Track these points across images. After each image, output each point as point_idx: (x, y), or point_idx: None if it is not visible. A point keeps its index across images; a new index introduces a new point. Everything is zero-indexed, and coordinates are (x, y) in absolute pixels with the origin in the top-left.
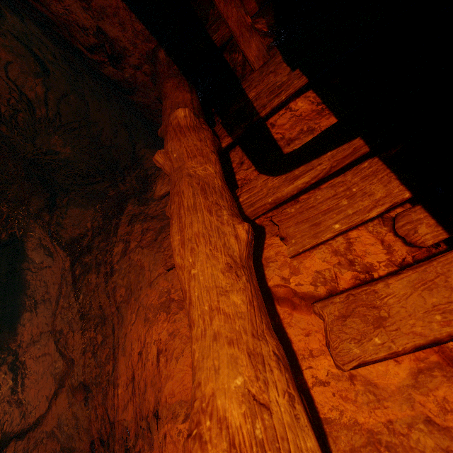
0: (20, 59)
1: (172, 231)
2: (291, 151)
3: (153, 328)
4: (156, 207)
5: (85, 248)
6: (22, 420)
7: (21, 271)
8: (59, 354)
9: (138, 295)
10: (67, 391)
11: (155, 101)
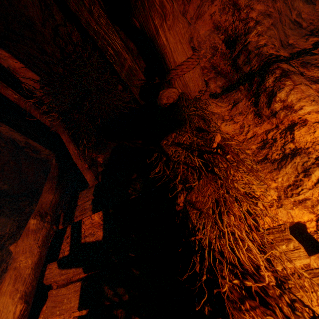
0: None
1: None
2: (84, 243)
3: None
4: None
5: (1, 245)
6: None
7: None
8: None
9: None
10: None
11: None
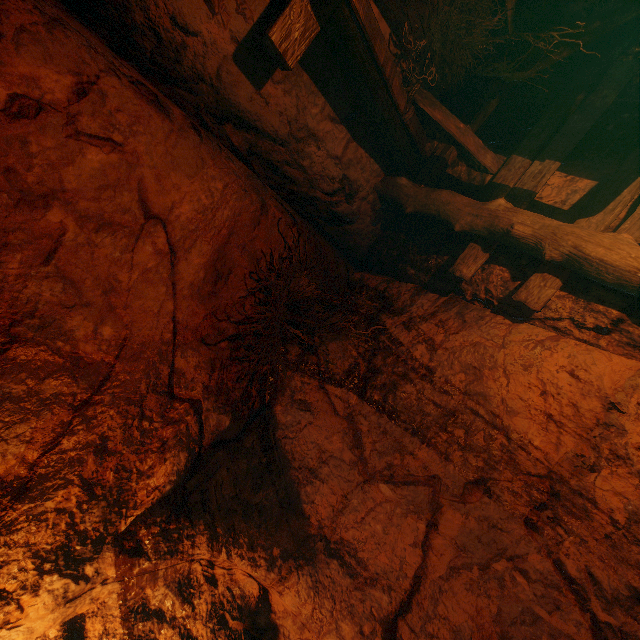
0: (283, 214)
1: (589, 250)
2: (570, 207)
3: (544, 365)
4: (421, 308)
5: (366, 373)
6: (391, 594)
7: (277, 443)
8: (405, 486)
9: (493, 363)
10: (451, 506)
11: (368, 225)
